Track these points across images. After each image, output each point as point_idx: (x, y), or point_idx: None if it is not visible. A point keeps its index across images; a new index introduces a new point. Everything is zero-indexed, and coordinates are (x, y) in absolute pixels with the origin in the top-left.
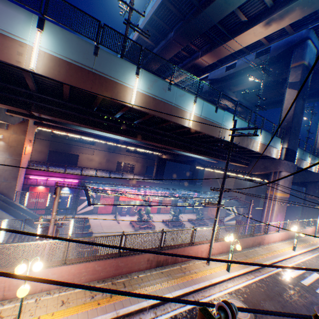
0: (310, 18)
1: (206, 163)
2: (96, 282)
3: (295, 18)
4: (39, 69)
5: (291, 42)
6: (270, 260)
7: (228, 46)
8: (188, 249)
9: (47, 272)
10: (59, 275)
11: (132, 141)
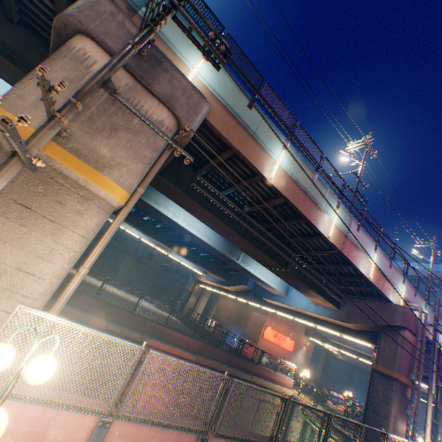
0: None
1: None
2: None
3: None
4: None
5: None
6: None
7: None
8: None
9: None
10: None
11: None
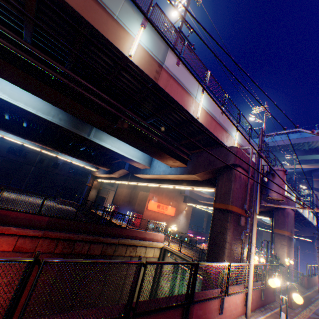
0: None
1: (264, 225)
2: None
3: None
4: None
5: (310, 168)
6: None
7: (284, 166)
8: None
9: None
10: None
11: None
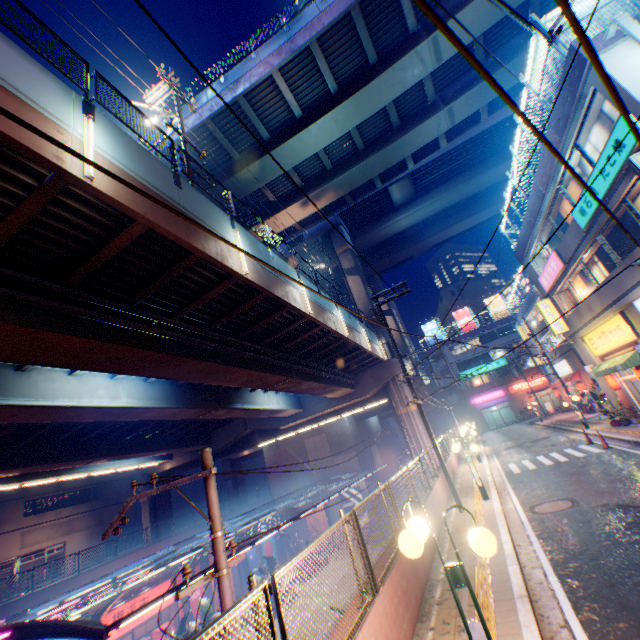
0: (338, 203)
1: (283, 422)
2: (423, 624)
3: (331, 199)
4: (98, 181)
5: (325, 228)
6: (488, 474)
7: (259, 230)
8: (432, 500)
9: (368, 639)
10: (382, 637)
11: (156, 405)
